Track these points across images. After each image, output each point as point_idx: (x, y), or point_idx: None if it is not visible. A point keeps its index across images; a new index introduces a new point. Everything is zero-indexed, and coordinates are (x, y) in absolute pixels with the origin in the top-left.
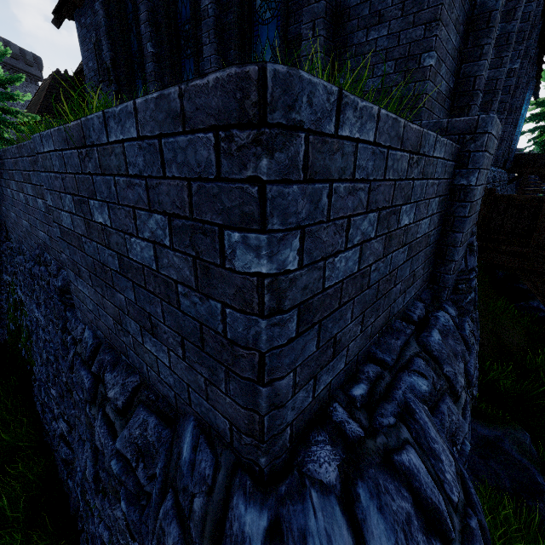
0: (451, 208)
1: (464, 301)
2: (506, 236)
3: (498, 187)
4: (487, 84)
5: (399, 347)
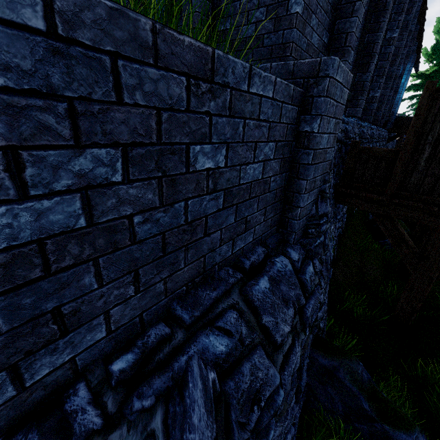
0: (297, 155)
1: (313, 245)
2: (366, 184)
3: (377, 143)
4: (366, 47)
5: (213, 299)
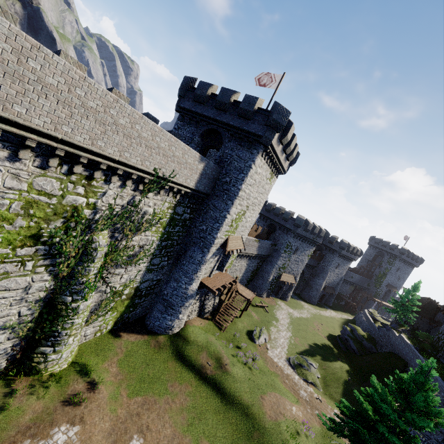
0: None
1: None
2: None
3: None
4: None
5: None
